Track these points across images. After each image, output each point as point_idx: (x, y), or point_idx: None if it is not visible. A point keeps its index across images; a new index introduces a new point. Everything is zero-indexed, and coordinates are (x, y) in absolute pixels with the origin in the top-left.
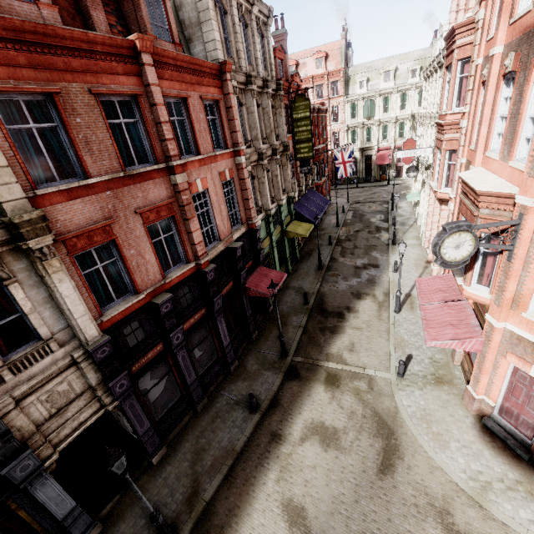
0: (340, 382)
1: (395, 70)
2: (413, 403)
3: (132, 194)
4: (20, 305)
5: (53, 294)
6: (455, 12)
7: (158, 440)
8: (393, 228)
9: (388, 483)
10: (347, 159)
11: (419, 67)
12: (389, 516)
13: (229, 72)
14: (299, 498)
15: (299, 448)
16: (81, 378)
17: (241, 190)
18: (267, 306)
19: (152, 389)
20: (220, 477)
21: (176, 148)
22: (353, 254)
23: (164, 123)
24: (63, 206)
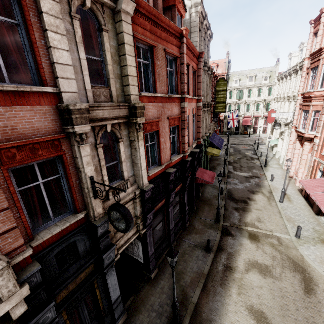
0: (259, 238)
1: (255, 76)
2: (312, 253)
3: (167, 108)
4: (121, 155)
5: (135, 152)
6: (310, 44)
7: (154, 262)
8: (261, 158)
9: (314, 300)
10: (235, 117)
11: (269, 75)
12: (323, 320)
13: (202, 57)
14: (257, 305)
15: (246, 275)
16: (133, 209)
17: (197, 121)
18: (199, 193)
19: (155, 227)
20: (199, 289)
21: (186, 88)
22: (241, 170)
23: (185, 74)
24: (146, 105)
